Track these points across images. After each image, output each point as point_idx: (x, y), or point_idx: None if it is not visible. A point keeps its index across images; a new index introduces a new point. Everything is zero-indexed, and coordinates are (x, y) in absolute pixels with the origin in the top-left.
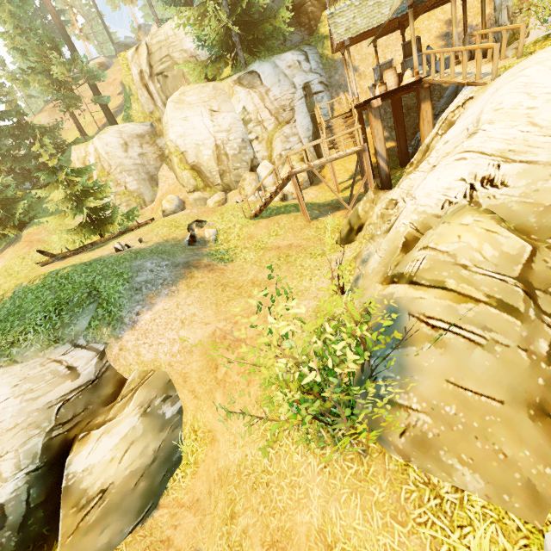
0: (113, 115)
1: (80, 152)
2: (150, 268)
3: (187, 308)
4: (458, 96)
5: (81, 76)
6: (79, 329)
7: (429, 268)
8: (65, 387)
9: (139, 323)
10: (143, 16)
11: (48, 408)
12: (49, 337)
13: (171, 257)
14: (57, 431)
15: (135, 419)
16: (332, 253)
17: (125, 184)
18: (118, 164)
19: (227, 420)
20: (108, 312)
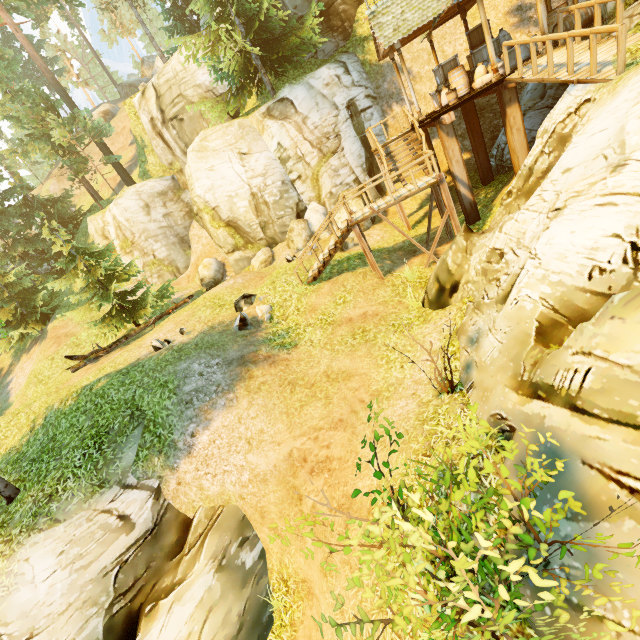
0: (127, 173)
1: (97, 223)
2: (198, 371)
3: (251, 423)
4: (564, 98)
5: (85, 134)
6: (126, 464)
7: (601, 389)
8: (119, 545)
9: (196, 447)
10: (144, 47)
11: (103, 576)
12: (92, 481)
13: (222, 352)
14: (118, 605)
15: (210, 577)
16: (422, 324)
17: (153, 253)
18: (142, 231)
19: (326, 576)
20: (156, 437)
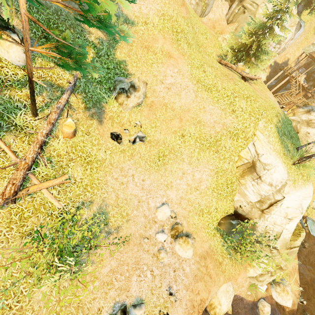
0: None
1: None
2: None
3: None
4: None
5: None
6: None
7: None
8: None
9: None
10: None
11: None
12: None
13: None
14: None
15: None
16: None
17: None
18: None
19: None
20: None
